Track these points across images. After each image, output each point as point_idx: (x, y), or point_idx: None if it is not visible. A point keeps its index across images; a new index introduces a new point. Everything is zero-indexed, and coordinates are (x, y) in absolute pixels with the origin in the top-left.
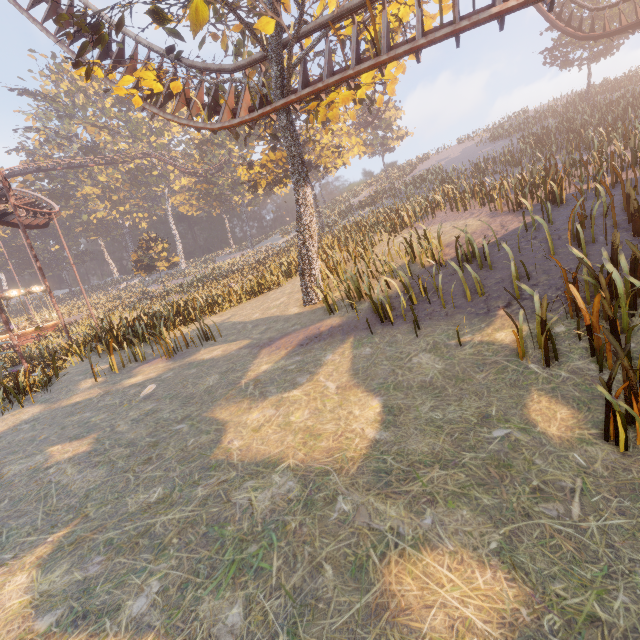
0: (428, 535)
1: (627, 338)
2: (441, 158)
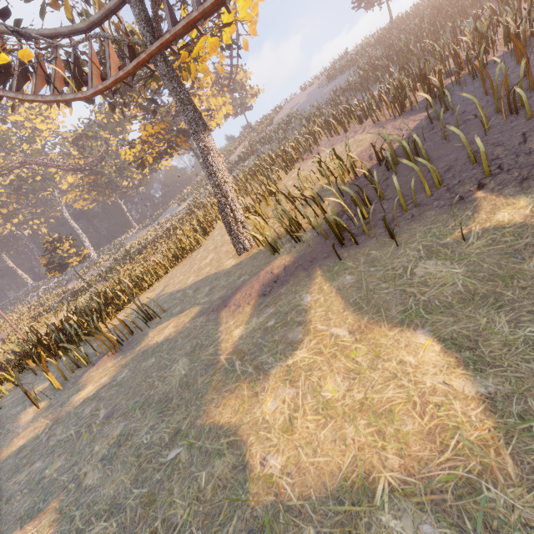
0: None
1: None
2: (293, 105)
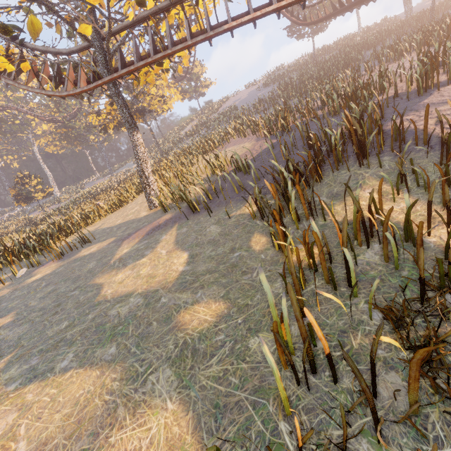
0: (198, 299)
1: (286, 202)
2: (236, 99)
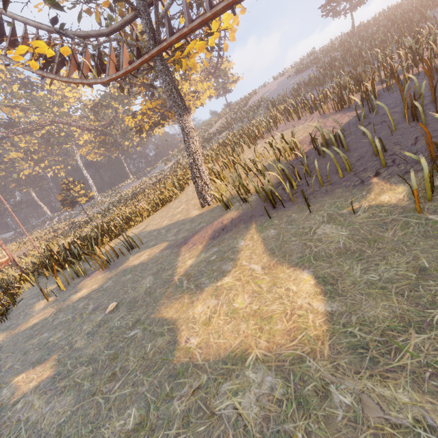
0: None
1: None
2: (265, 91)
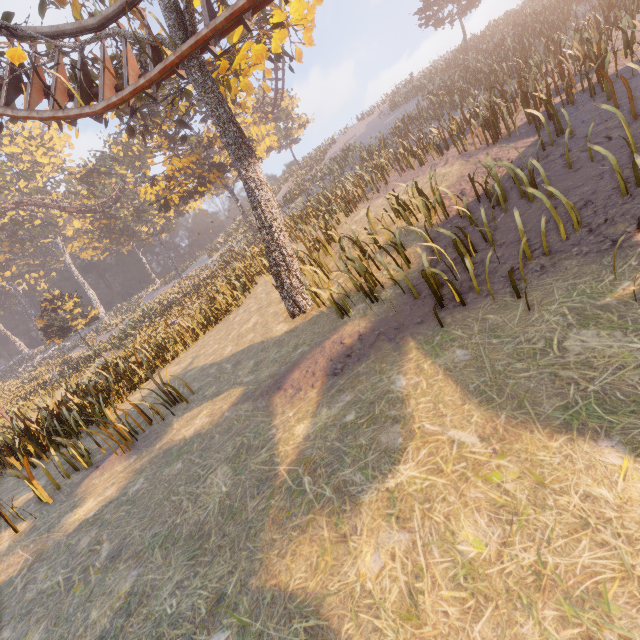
0: None
1: None
2: (348, 138)
